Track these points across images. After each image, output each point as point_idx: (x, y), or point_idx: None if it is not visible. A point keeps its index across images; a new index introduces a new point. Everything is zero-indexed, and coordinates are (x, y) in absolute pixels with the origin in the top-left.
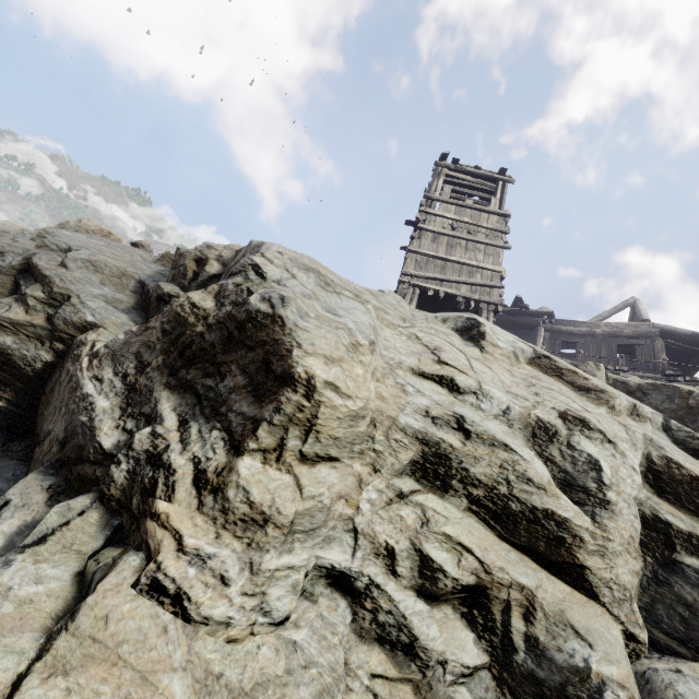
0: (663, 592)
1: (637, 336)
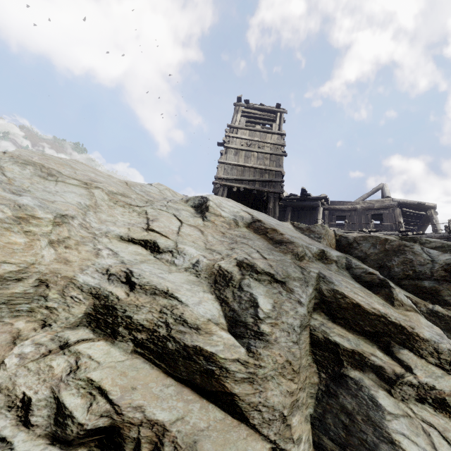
0: (332, 403)
1: (383, 208)
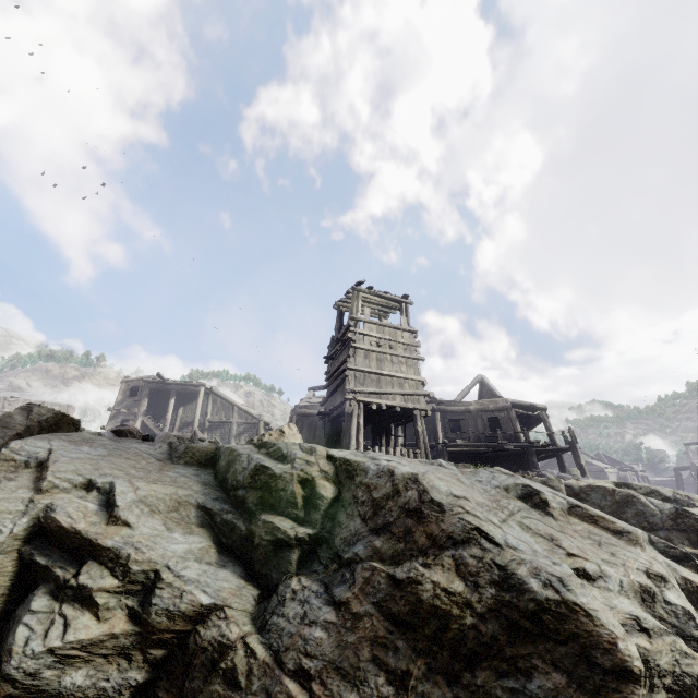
0: None
1: (498, 410)
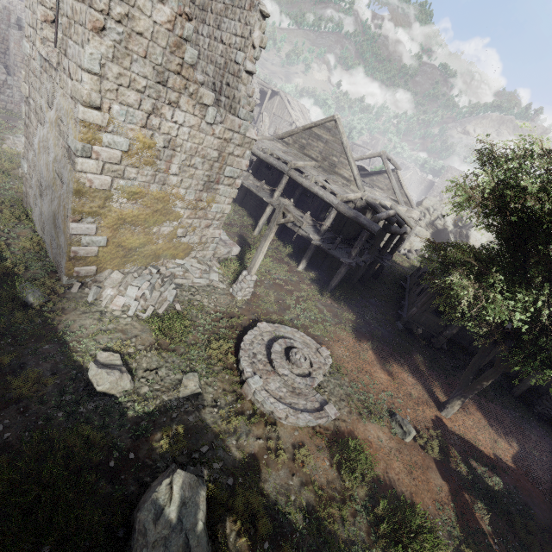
0: None
1: None
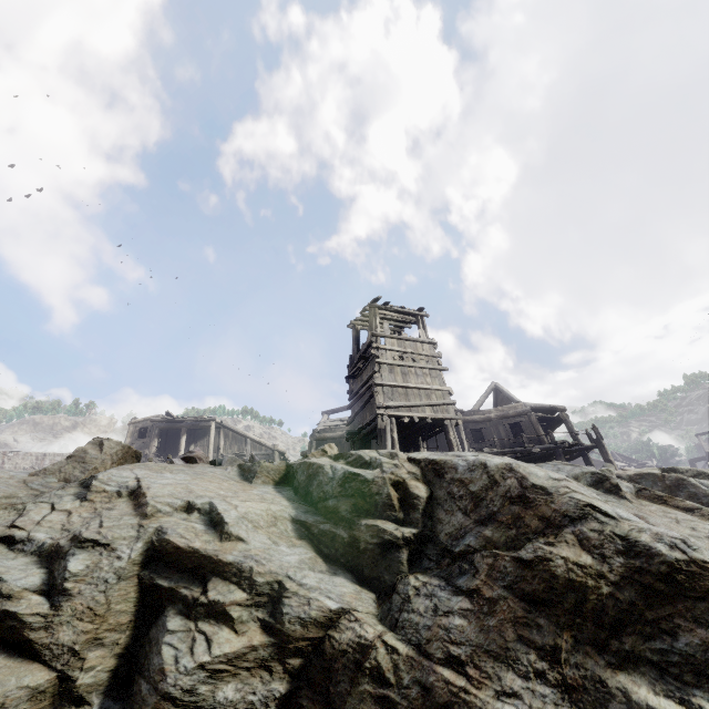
0: None
1: (518, 415)
